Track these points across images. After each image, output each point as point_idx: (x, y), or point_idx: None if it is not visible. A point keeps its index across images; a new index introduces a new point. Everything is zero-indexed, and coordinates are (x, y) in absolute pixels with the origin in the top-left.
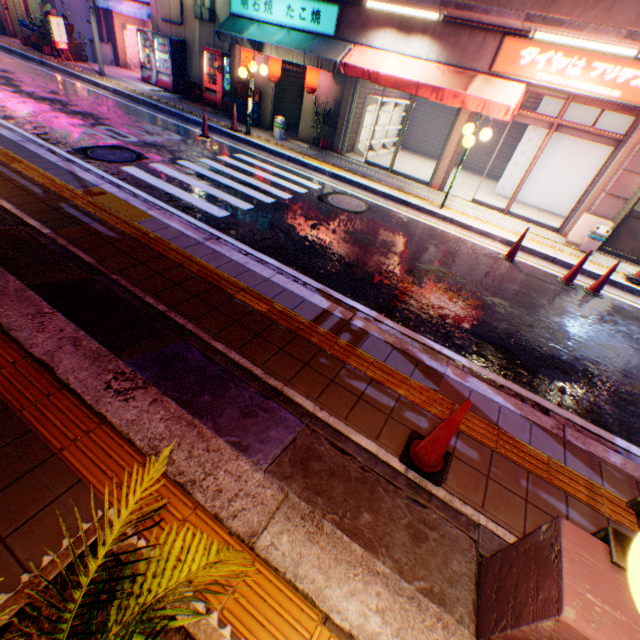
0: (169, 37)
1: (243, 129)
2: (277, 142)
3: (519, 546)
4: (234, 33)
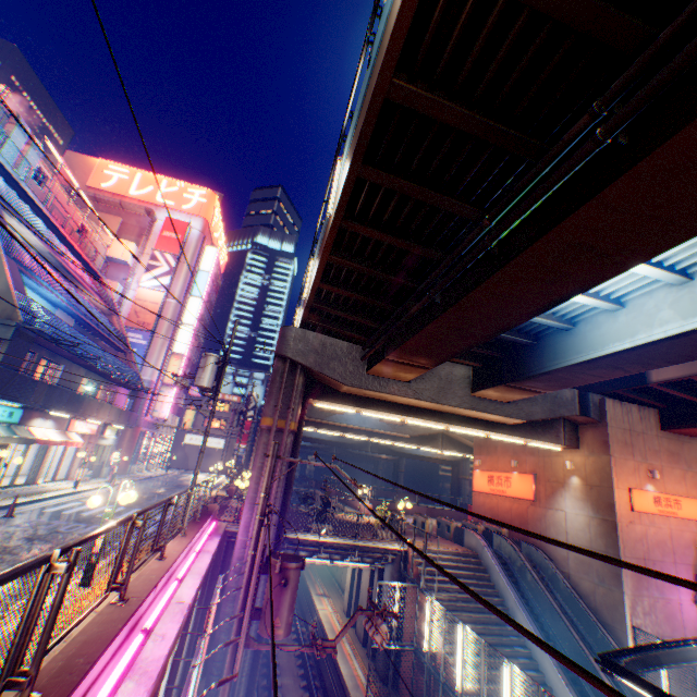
0: None
1: None
2: None
3: (229, 492)
4: None
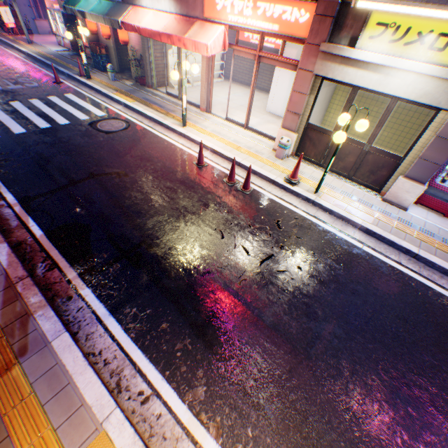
0: (64, 12)
1: (94, 74)
2: (109, 82)
3: None
4: (74, 6)
